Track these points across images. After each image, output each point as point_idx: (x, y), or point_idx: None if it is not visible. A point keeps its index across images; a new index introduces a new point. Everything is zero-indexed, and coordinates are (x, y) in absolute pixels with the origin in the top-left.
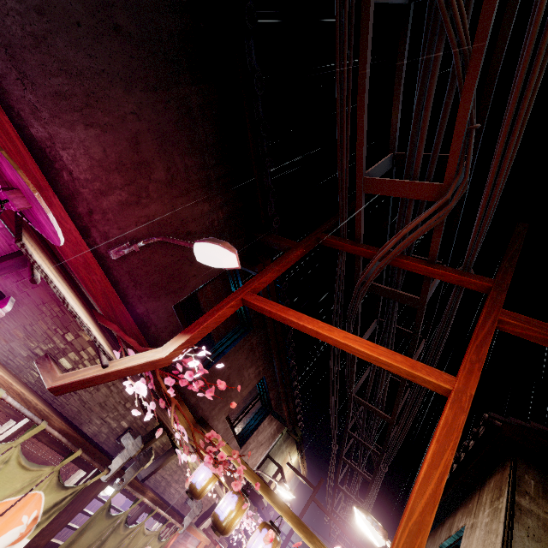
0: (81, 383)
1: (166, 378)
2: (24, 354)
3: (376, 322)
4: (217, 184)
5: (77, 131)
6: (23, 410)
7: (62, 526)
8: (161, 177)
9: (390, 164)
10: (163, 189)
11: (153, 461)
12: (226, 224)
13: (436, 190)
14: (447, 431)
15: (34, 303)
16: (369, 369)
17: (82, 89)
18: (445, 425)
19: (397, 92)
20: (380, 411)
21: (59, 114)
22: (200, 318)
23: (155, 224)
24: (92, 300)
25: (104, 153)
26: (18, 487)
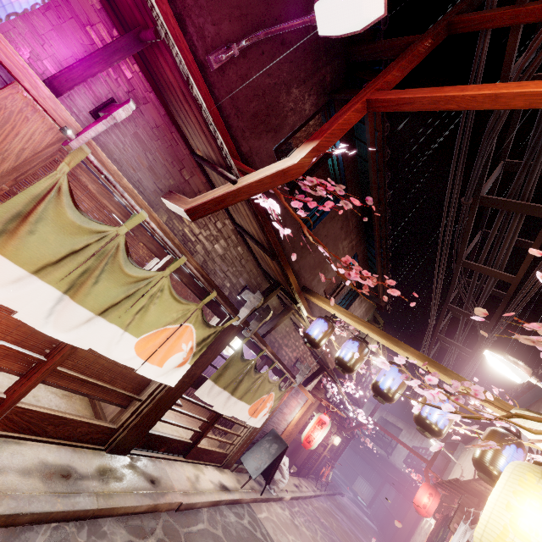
0: (214, 203)
1: (293, 203)
2: (151, 188)
3: (502, 165)
4: None
5: None
6: (165, 239)
7: (209, 361)
8: None
9: None
10: None
11: (268, 322)
12: None
13: None
14: None
15: (149, 125)
16: (480, 234)
17: None
18: None
19: None
20: (500, 271)
21: None
22: (323, 126)
23: (248, 23)
24: None
25: None
26: (174, 317)
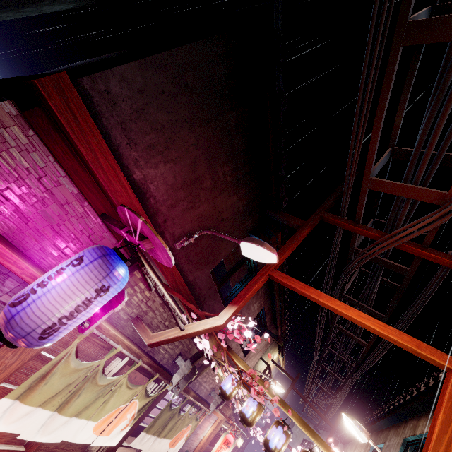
0: (167, 340)
1: (218, 333)
2: (125, 318)
3: (358, 271)
4: (243, 179)
5: (159, 168)
6: (130, 356)
7: (145, 416)
8: (208, 185)
9: (388, 157)
10: (209, 193)
11: None
12: (247, 207)
13: (439, 196)
14: (451, 404)
15: (131, 286)
16: (347, 303)
17: (163, 138)
18: (449, 399)
19: (404, 100)
20: (358, 338)
21: (149, 160)
22: (241, 291)
23: (202, 219)
24: (164, 278)
25: (175, 178)
26: (126, 399)
